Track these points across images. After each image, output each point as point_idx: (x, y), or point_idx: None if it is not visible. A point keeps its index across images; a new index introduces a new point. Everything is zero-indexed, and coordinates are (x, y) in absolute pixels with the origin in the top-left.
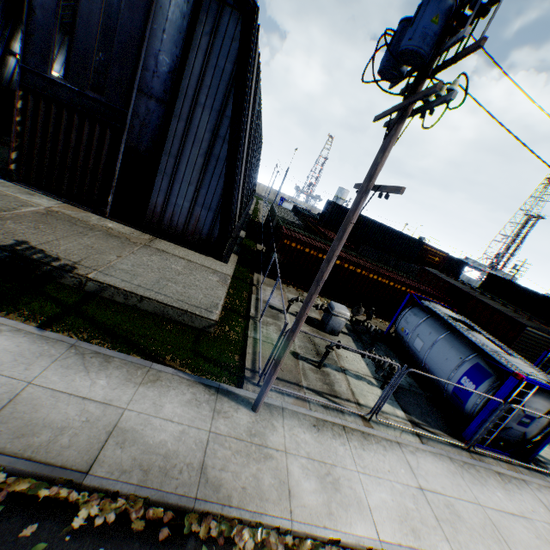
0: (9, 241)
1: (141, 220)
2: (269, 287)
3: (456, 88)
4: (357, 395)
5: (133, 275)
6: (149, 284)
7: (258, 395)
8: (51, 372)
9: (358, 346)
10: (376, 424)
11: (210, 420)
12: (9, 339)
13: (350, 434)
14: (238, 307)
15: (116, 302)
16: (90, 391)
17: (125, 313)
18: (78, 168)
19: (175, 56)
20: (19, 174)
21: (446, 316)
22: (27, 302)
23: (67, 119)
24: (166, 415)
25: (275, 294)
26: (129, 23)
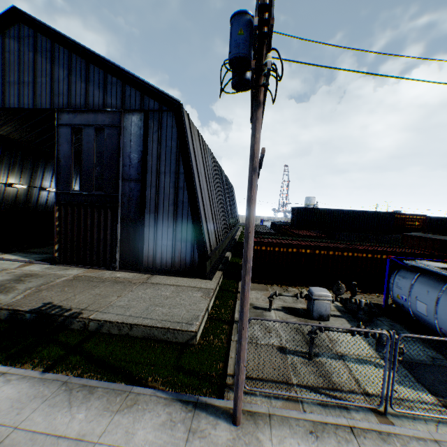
0: (39, 305)
1: (140, 265)
2: (253, 290)
3: (270, 60)
4: (363, 383)
5: (127, 308)
6: (138, 312)
7: (233, 402)
8: (38, 412)
9: (355, 326)
10: (396, 418)
11: (183, 443)
12: (14, 386)
13: (361, 437)
14: (223, 315)
15: (114, 334)
16: (67, 427)
17: (117, 342)
18: (94, 242)
19: (140, 151)
20: (60, 258)
21: (436, 269)
22: (41, 350)
23: (84, 213)
24: (136, 443)
25: (259, 295)
26: (110, 145)
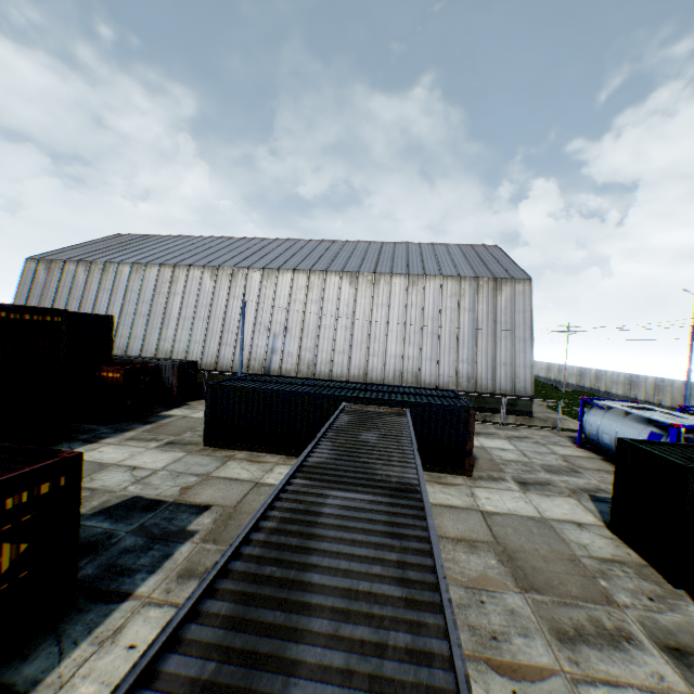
0: None
1: None
2: None
3: None
4: None
5: None
6: None
7: None
8: None
9: None
10: None
11: None
12: None
13: None
14: None
15: None
16: None
17: None
18: None
19: None
20: None
21: None
22: None
23: None
24: None
25: None
26: None
